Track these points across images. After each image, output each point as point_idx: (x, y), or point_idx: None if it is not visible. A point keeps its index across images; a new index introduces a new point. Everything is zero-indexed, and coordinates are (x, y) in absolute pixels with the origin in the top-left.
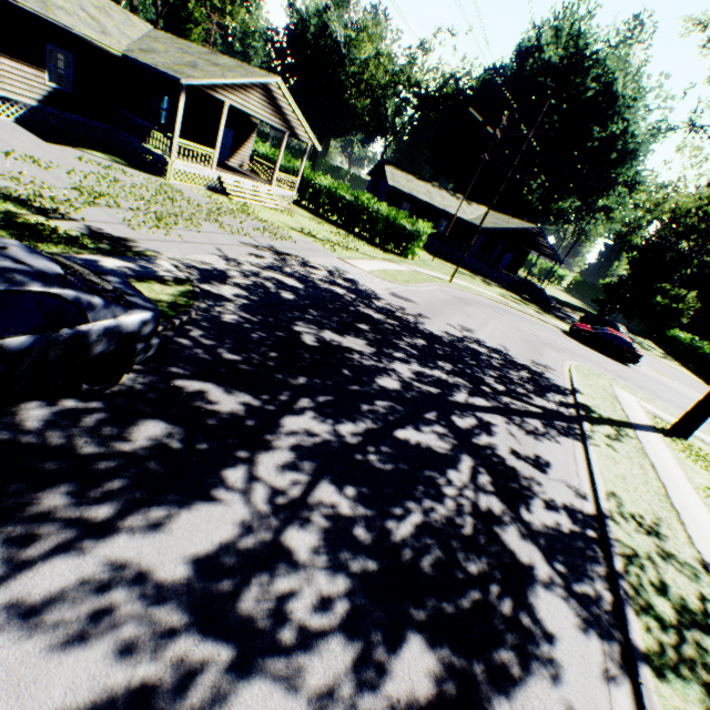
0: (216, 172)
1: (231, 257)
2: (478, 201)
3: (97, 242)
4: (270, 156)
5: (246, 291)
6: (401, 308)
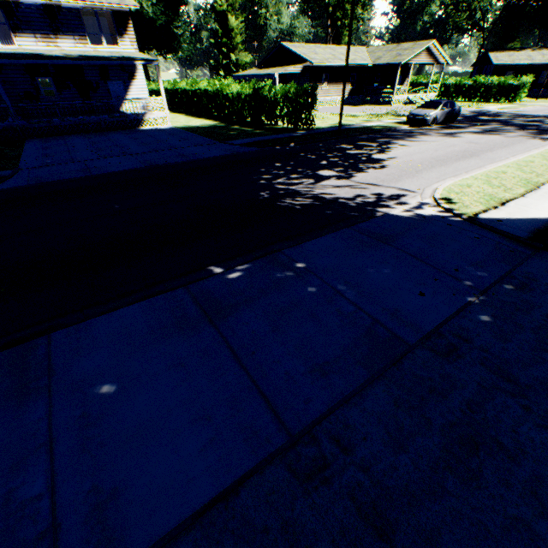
0: (406, 96)
1: None
2: None
3: None
4: (413, 82)
5: None
6: (516, 113)
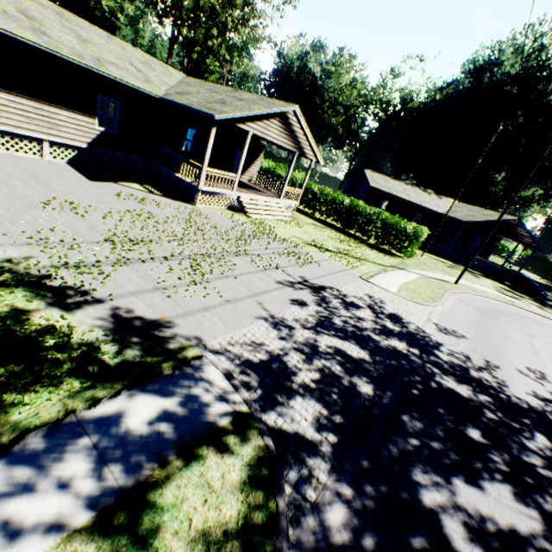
0: (236, 193)
1: (277, 317)
2: (443, 193)
3: (122, 351)
4: (271, 169)
5: (321, 401)
6: (465, 357)
